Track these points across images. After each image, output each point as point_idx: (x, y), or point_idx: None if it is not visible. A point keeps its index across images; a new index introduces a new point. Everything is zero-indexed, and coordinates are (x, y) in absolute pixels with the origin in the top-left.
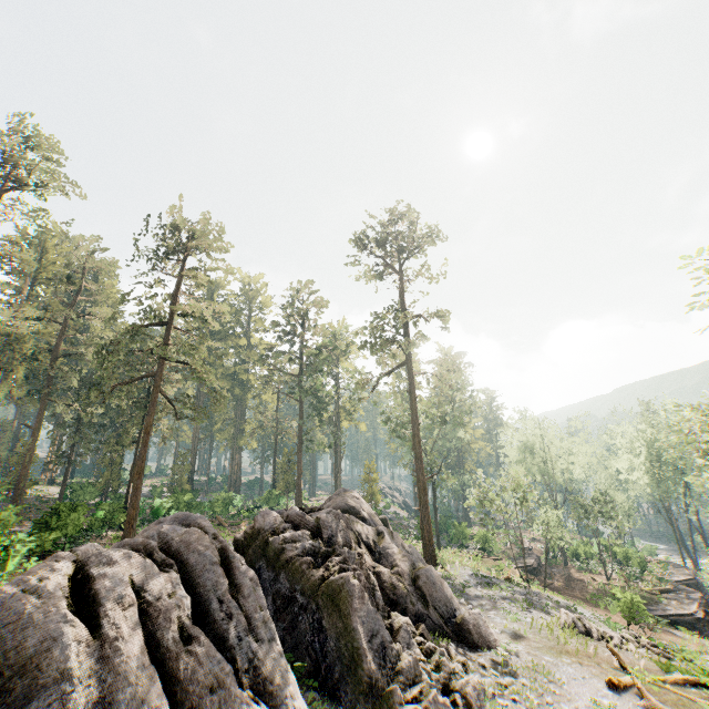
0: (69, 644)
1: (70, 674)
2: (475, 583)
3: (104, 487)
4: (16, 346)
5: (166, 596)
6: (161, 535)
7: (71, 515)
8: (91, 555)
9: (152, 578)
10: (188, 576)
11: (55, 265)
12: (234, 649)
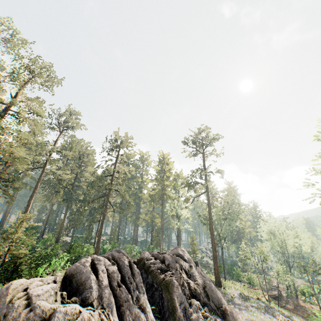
0: (91, 280)
1: (92, 287)
2: (239, 297)
3: (86, 239)
4: (62, 183)
5: (114, 272)
6: (112, 254)
7: (77, 248)
8: (95, 258)
9: (110, 266)
10: (119, 268)
11: (75, 153)
12: (132, 293)
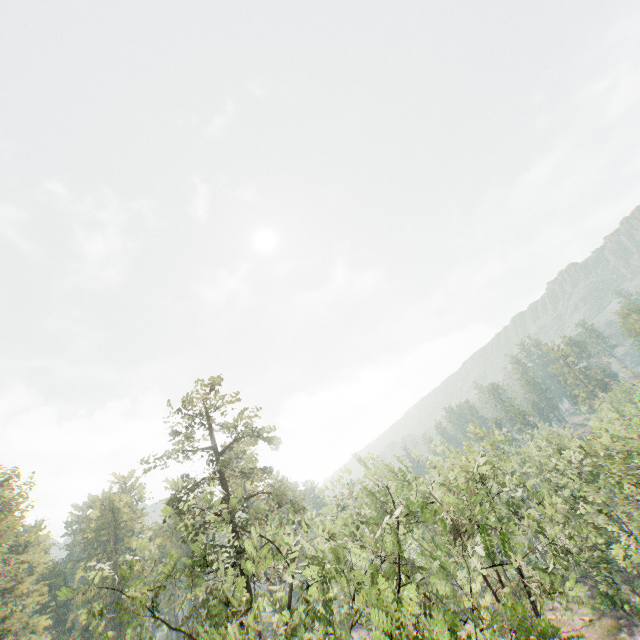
0: None
1: None
2: None
3: None
4: None
5: None
6: None
7: None
8: None
9: None
10: None
11: None
12: None
